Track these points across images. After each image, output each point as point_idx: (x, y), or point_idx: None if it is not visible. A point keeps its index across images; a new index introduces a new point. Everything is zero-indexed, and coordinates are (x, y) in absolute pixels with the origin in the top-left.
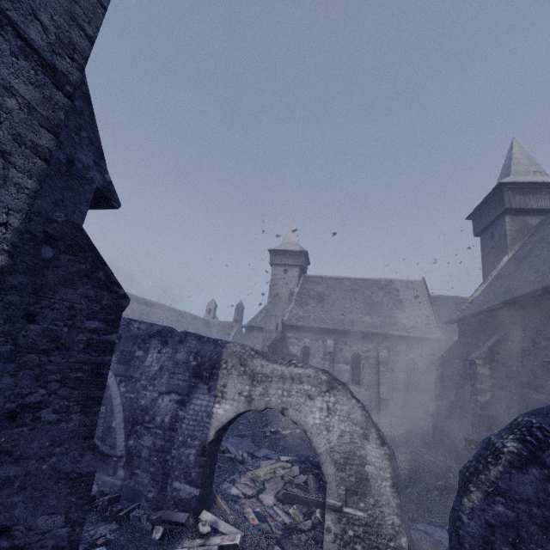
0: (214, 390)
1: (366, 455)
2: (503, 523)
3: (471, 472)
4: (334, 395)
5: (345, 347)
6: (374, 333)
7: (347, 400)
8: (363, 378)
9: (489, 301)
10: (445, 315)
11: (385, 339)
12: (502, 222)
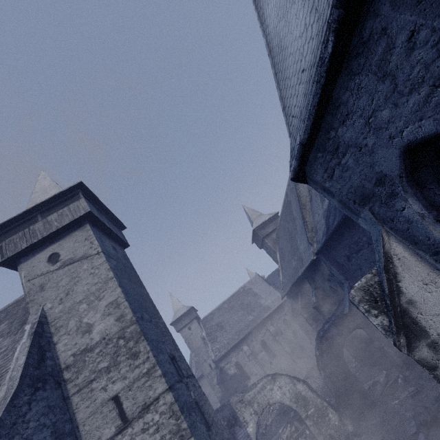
0: (242, 424)
1: (299, 390)
2: (330, 373)
3: (318, 367)
4: (277, 381)
5: (254, 343)
6: (260, 322)
7: (281, 378)
8: (274, 351)
9: (287, 283)
10: (278, 284)
11: (266, 321)
12: (265, 242)
